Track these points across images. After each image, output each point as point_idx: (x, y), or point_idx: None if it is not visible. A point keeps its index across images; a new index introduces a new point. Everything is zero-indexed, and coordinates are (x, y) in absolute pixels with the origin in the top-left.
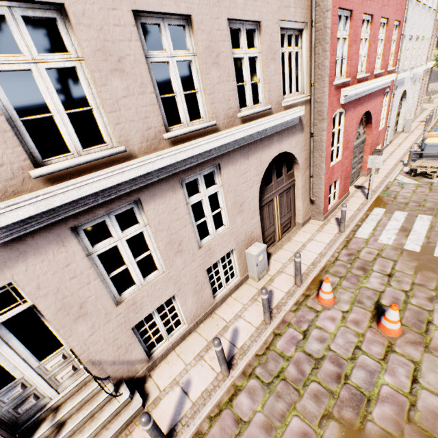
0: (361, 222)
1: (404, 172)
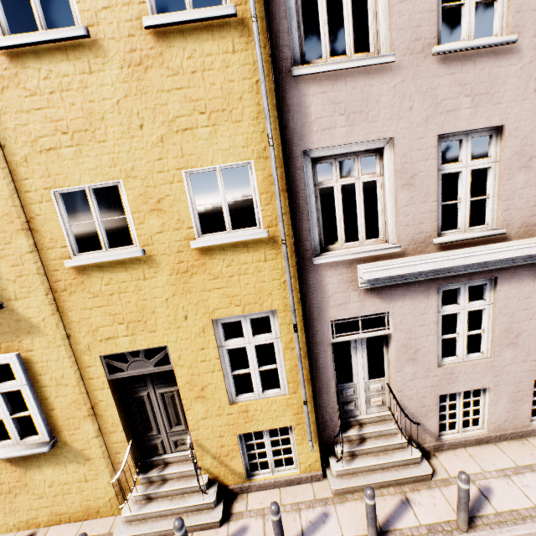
0: None
1: None
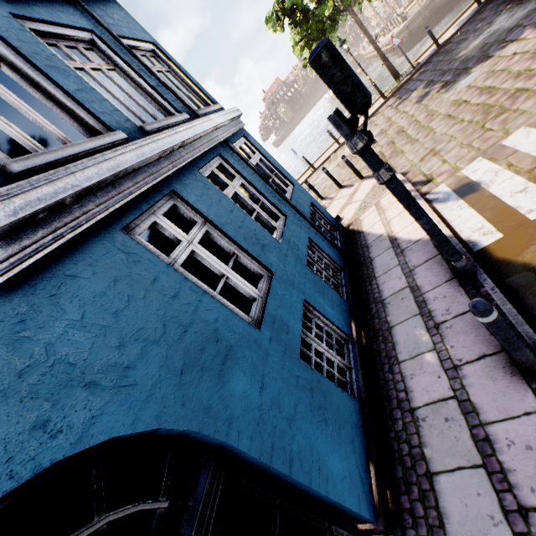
0: None
1: None
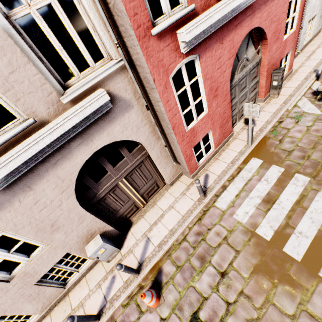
0: (229, 181)
1: (311, 91)
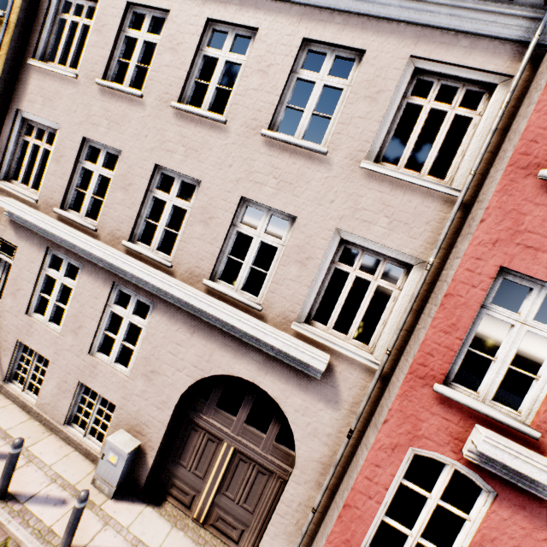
0: None
1: None
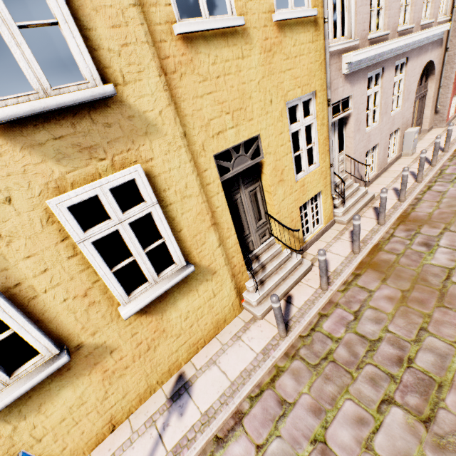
0: None
1: None
